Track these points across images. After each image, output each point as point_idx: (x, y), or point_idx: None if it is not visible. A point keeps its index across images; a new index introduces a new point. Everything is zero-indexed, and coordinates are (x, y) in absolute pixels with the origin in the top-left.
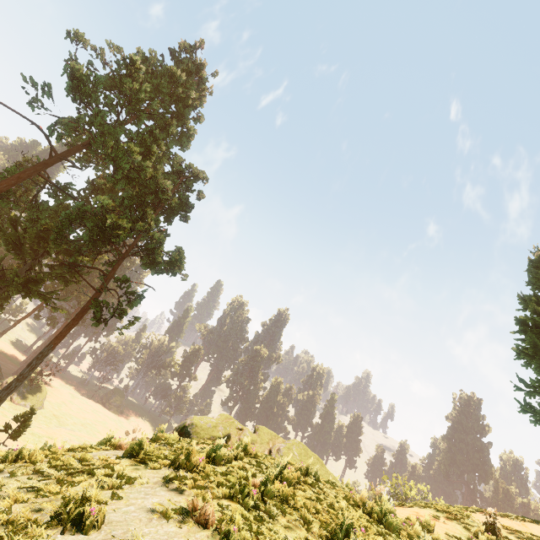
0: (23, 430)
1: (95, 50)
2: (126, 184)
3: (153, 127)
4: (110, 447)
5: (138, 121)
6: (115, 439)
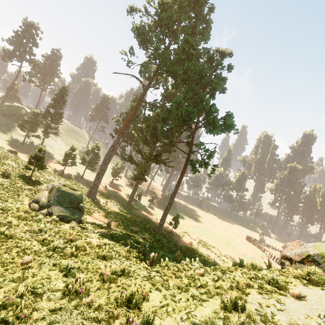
0: (177, 225)
1: (141, 11)
2: (183, 84)
3: (185, 37)
4: (280, 289)
5: (176, 38)
6: (280, 281)
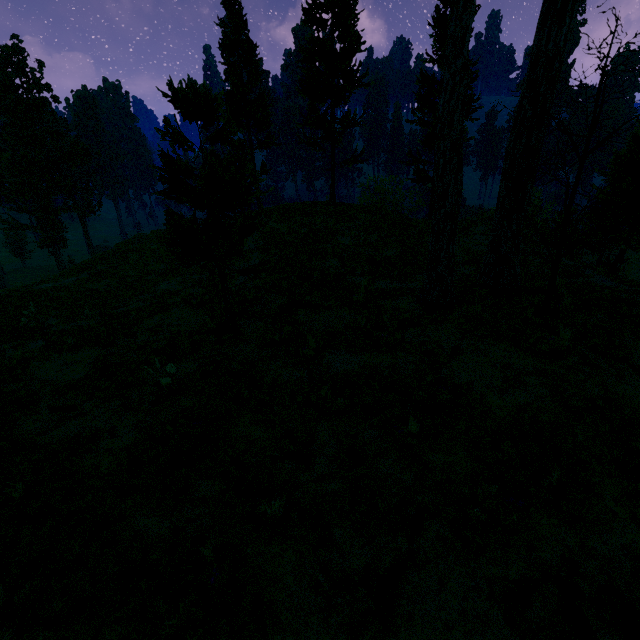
0: None
1: None
2: None
3: None
4: None
5: None
6: None
